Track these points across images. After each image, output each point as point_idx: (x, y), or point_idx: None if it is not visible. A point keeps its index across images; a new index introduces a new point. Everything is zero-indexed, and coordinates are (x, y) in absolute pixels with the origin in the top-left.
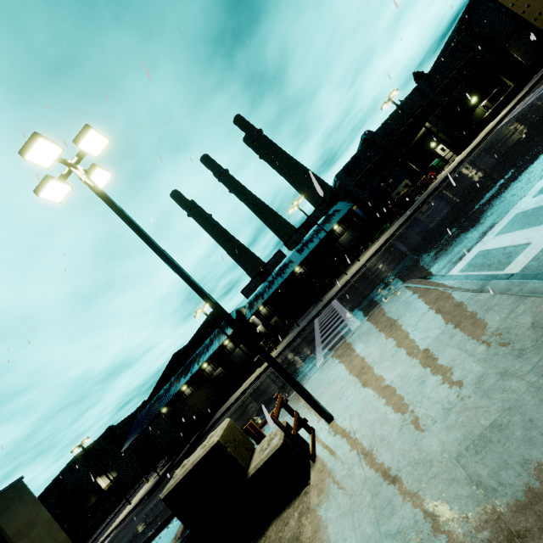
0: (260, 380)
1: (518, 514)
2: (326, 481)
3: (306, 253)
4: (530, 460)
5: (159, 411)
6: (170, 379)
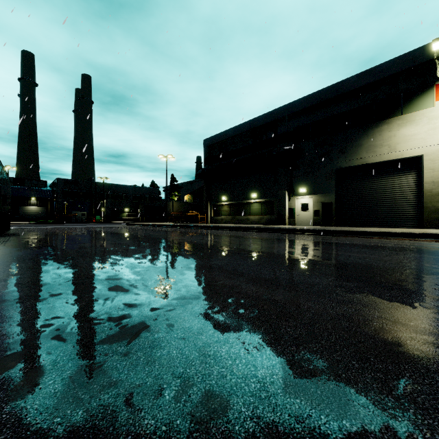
0: None
1: None
2: None
3: None
4: None
5: None
6: None
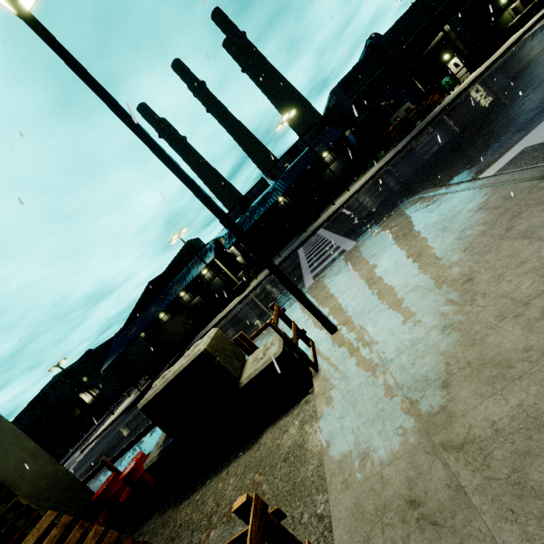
0: (240, 307)
1: None
2: (336, 389)
3: (292, 181)
4: None
5: (137, 336)
6: (146, 306)
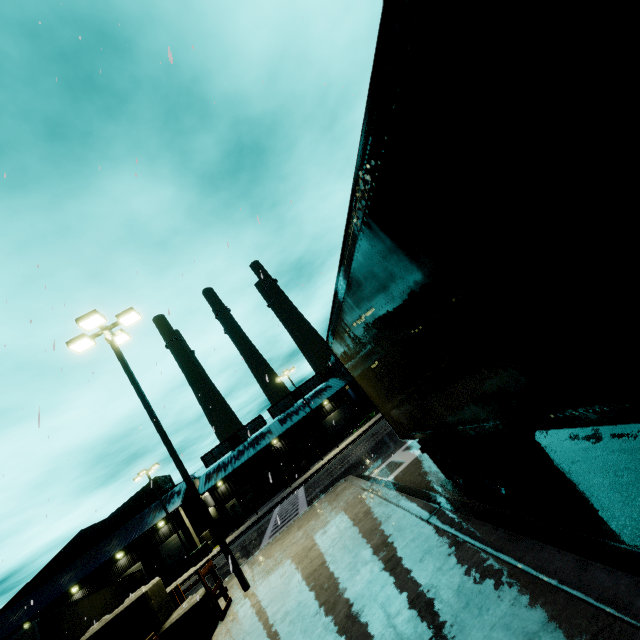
0: (191, 581)
1: (305, 595)
2: (226, 627)
3: (288, 425)
4: (322, 573)
5: (22, 624)
6: (58, 571)
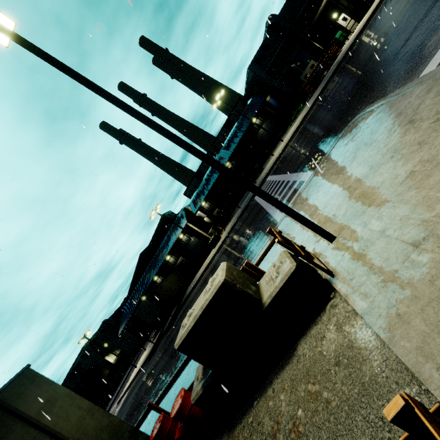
0: (219, 255)
1: None
2: (367, 284)
3: (233, 147)
4: None
5: (140, 299)
6: (142, 274)
